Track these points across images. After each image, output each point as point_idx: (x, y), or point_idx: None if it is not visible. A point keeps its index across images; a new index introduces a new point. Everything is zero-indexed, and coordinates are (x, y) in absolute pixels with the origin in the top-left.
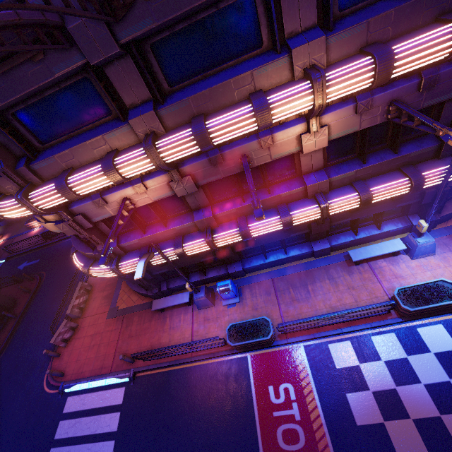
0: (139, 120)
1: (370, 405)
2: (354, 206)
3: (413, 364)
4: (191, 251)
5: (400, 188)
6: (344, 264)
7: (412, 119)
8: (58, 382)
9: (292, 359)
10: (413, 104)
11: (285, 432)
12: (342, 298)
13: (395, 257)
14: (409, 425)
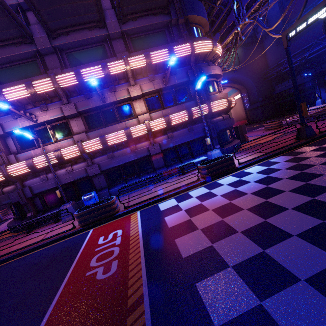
0: (52, 71)
1: (181, 215)
2: (163, 123)
3: (213, 191)
4: (65, 152)
5: (182, 114)
6: (177, 177)
7: (181, 94)
8: None
9: (127, 219)
10: (173, 81)
11: (101, 255)
12: (172, 185)
13: None
14: (209, 212)
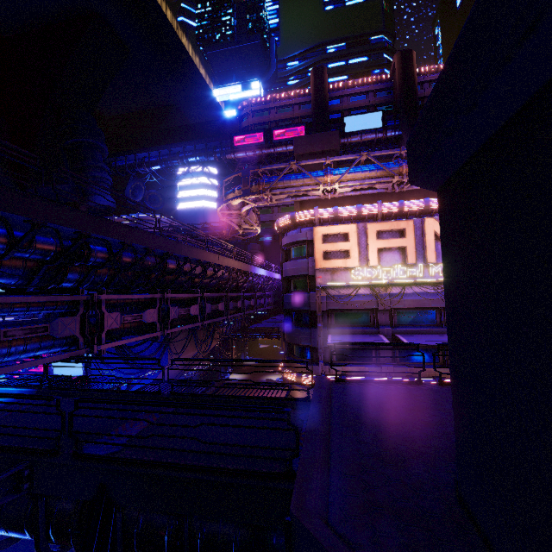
0: (386, 368)
1: None
2: None
3: None
4: None
5: None
6: None
7: None
8: None
9: None
10: None
11: None
12: None
13: None
14: None
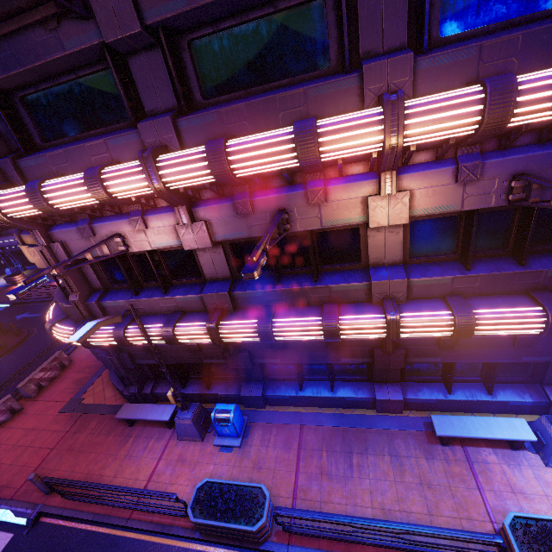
0: (150, 126)
1: None
2: (444, 332)
3: None
4: (183, 336)
5: (525, 321)
6: (421, 437)
7: (551, 220)
8: None
9: None
10: None
11: None
12: (406, 498)
13: (515, 452)
14: None
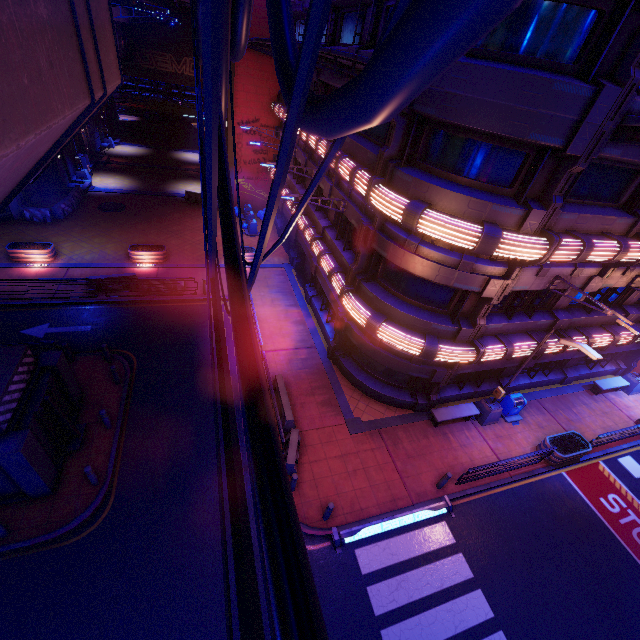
0: None
1: None
2: None
3: None
4: (547, 349)
5: None
6: (586, 393)
7: None
8: (323, 529)
9: (601, 473)
10: None
11: (639, 535)
12: (605, 421)
13: (617, 392)
14: None
